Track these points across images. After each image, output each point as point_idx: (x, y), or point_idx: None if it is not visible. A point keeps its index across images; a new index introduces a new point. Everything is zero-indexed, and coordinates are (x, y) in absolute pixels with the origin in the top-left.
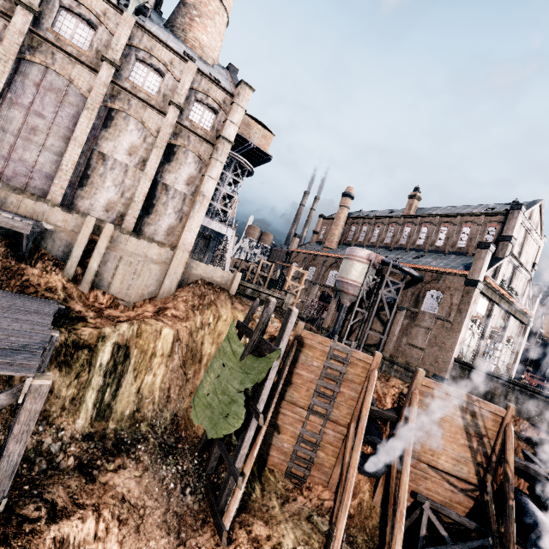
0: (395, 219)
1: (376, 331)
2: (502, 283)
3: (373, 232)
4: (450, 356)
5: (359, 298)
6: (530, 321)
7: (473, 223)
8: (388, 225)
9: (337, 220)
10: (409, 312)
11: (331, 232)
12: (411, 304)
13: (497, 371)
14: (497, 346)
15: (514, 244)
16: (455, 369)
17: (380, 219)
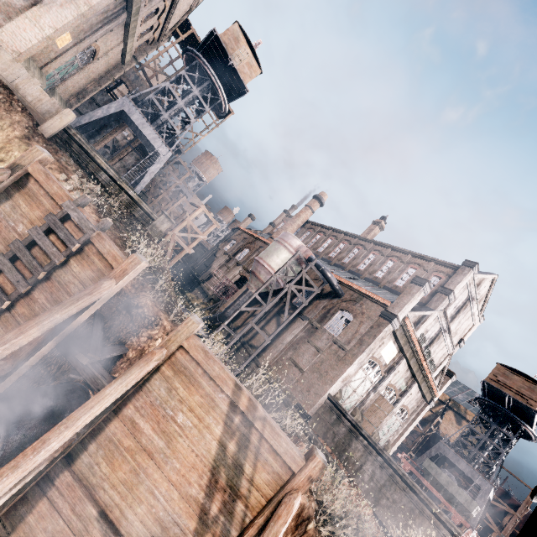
0: (349, 237)
1: (267, 333)
2: (421, 338)
3: (323, 243)
4: (326, 389)
5: (266, 285)
6: (433, 400)
7: (420, 266)
8: (340, 240)
9: (296, 216)
10: (310, 325)
11: (284, 226)
12: (317, 317)
13: (375, 438)
14: (386, 407)
15: (451, 303)
16: (324, 407)
17: (336, 232)
